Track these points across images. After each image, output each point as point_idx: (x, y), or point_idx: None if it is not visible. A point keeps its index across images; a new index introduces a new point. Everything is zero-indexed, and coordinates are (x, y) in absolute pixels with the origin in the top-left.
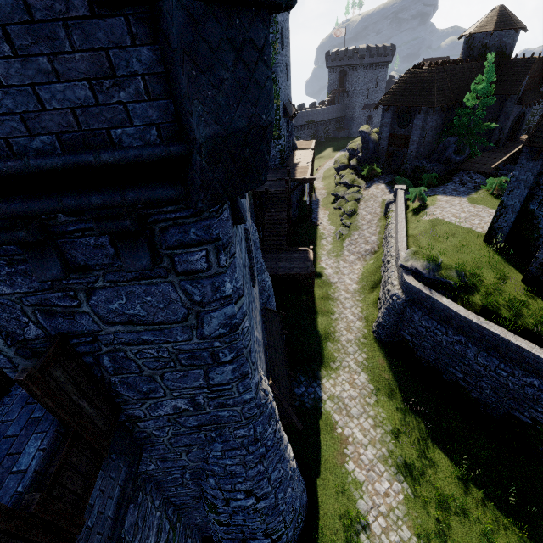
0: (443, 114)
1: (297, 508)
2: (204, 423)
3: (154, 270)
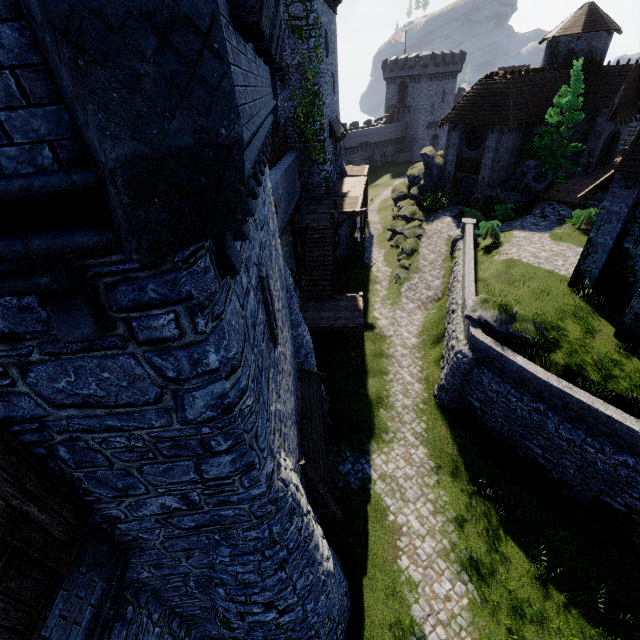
0: (521, 133)
1: (335, 618)
2: (203, 524)
3: (107, 338)
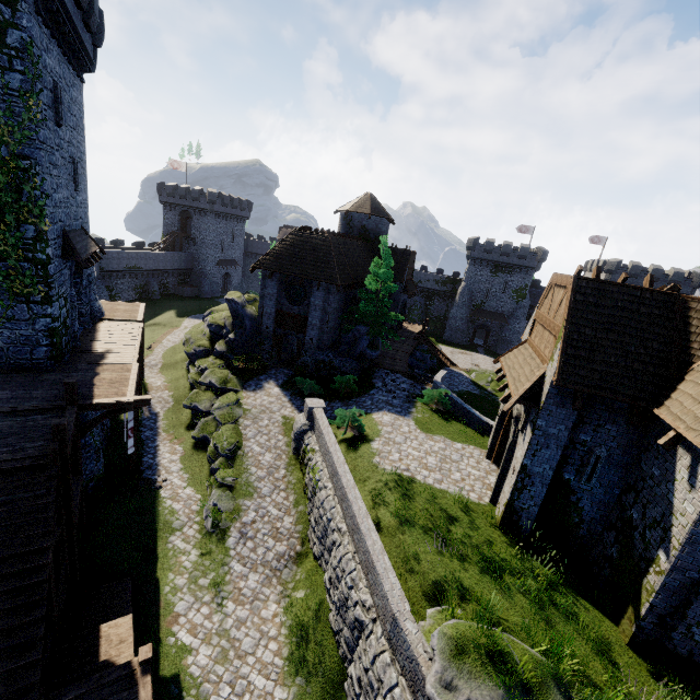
0: (343, 293)
1: None
2: None
3: None
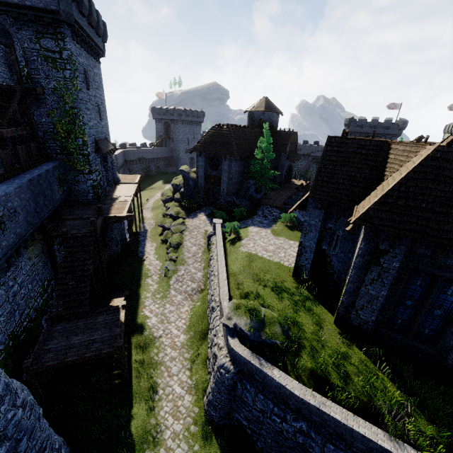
0: (242, 162)
1: None
2: None
3: None
